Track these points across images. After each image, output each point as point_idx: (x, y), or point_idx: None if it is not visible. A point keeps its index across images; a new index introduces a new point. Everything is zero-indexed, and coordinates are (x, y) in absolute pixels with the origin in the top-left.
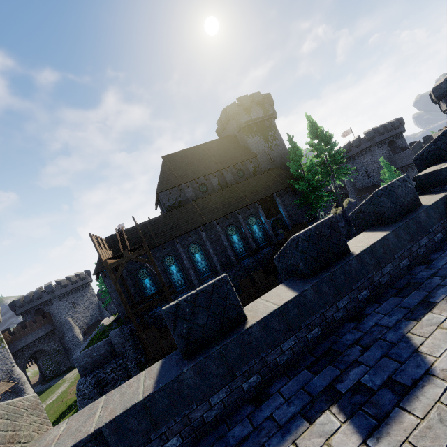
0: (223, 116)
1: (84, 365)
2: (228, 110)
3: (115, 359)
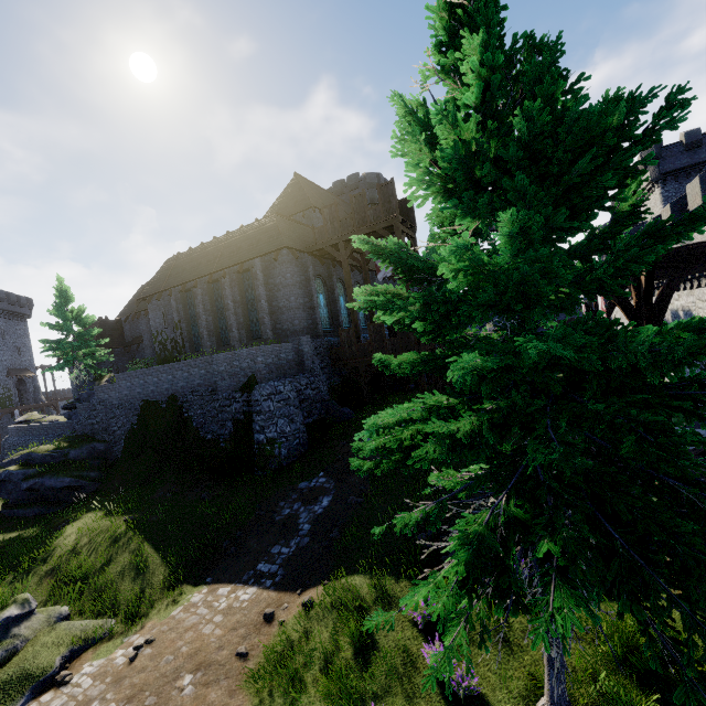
0: (353, 179)
1: (270, 365)
2: (367, 176)
3: (303, 374)
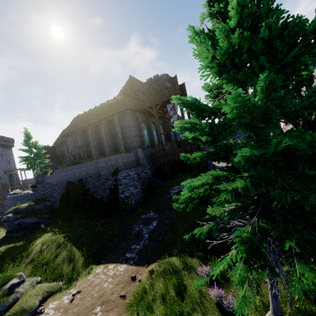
0: (156, 77)
1: (125, 163)
2: (162, 75)
3: (139, 166)
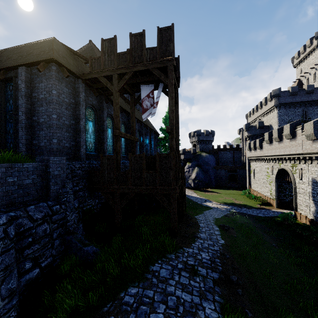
0: None
1: None
2: None
3: (45, 202)
